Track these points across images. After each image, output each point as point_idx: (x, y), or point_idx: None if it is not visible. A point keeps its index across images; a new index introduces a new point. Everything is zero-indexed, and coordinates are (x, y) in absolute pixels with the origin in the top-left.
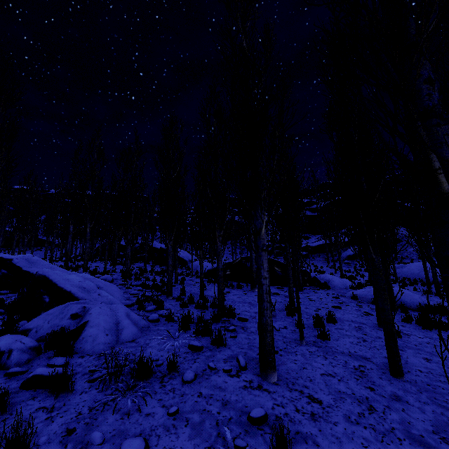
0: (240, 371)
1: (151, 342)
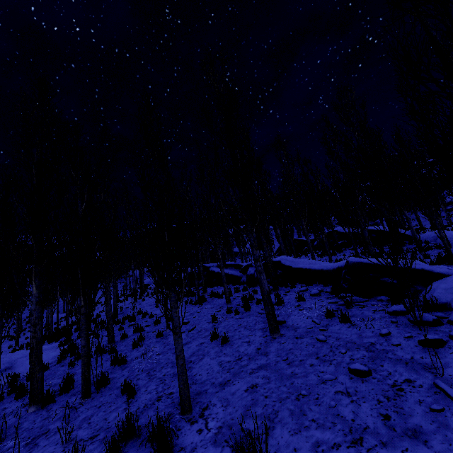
0: None
1: None
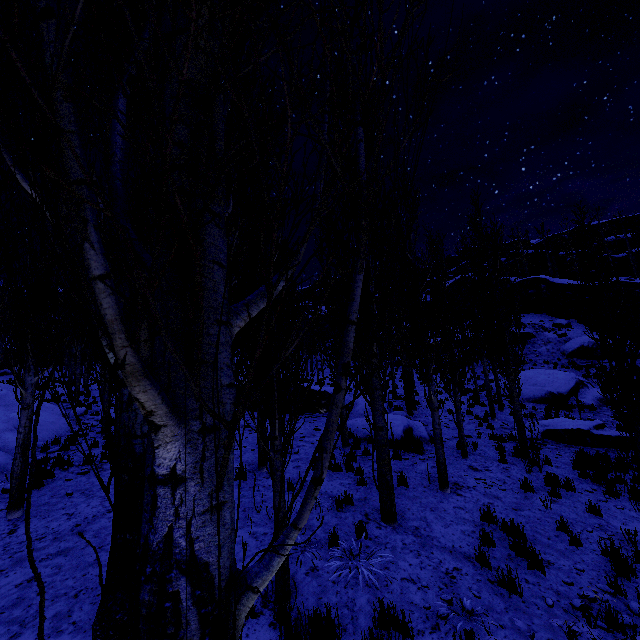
0: (2, 510)
1: None
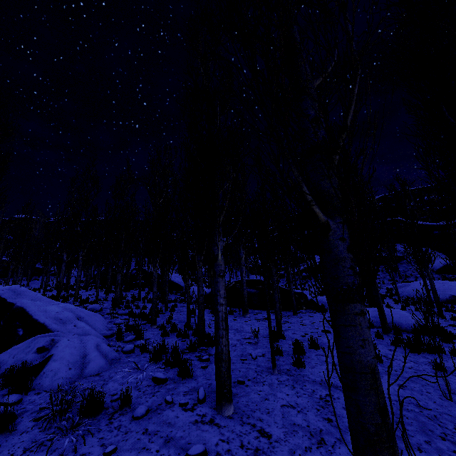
0: (197, 404)
1: (116, 375)
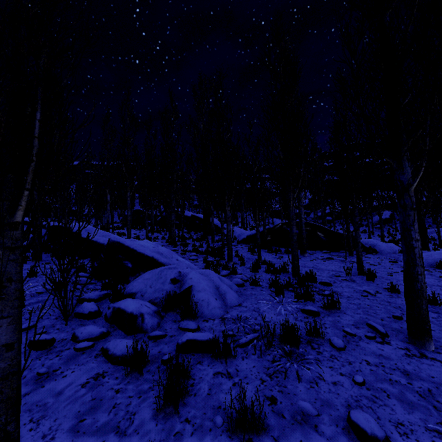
0: (384, 338)
1: (259, 306)
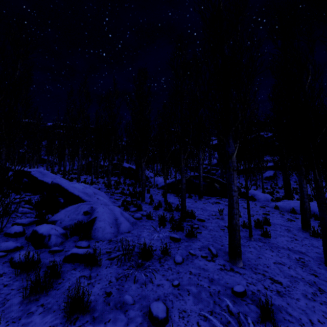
0: (213, 257)
1: (142, 233)
